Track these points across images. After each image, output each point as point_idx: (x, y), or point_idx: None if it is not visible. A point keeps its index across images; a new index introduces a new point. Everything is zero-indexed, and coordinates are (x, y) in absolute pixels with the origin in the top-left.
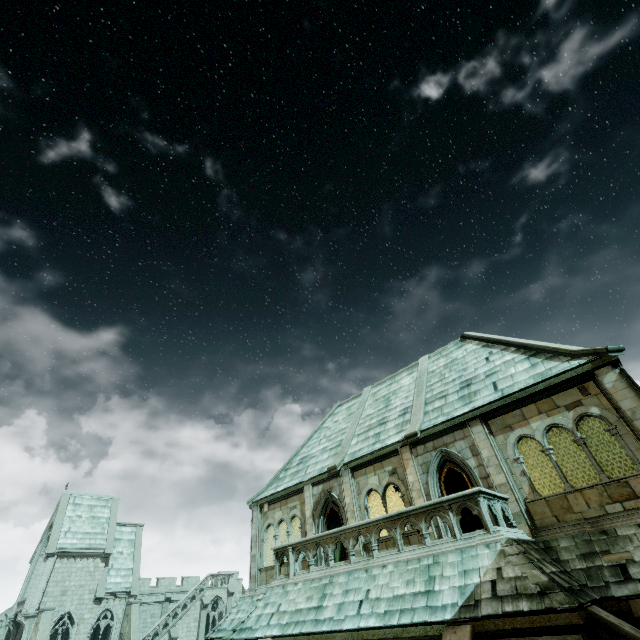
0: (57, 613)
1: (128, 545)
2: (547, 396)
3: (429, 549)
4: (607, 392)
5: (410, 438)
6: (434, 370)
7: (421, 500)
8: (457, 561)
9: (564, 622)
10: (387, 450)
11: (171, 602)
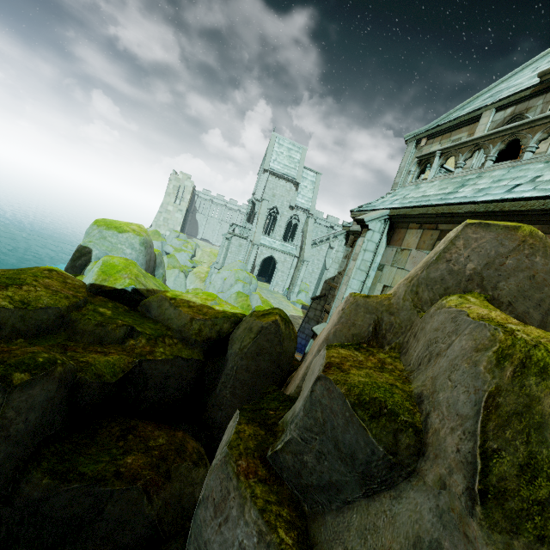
0: (270, 205)
1: (310, 184)
2: None
3: None
4: None
5: None
6: None
7: None
8: None
9: None
10: None
11: (333, 230)
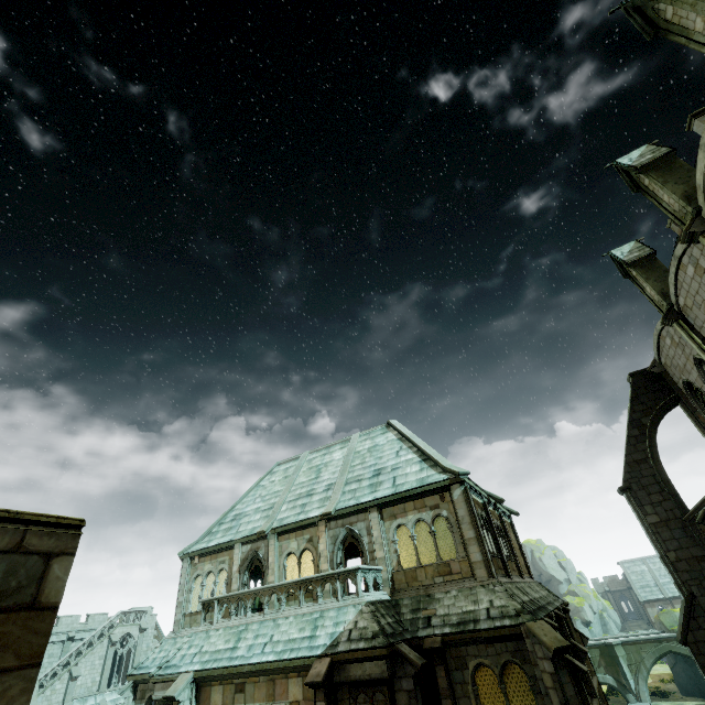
0: None
1: None
2: (421, 497)
3: (320, 606)
4: (454, 501)
5: (326, 516)
6: (360, 451)
7: (326, 565)
8: (334, 615)
9: (378, 654)
10: (308, 522)
11: (74, 641)
